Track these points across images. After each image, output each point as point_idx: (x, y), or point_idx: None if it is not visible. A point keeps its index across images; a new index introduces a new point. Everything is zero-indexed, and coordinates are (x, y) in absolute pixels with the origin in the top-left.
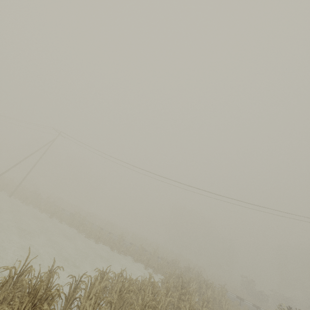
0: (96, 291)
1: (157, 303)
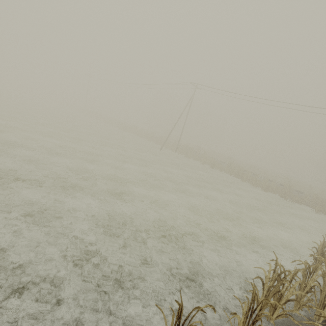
0: None
1: None
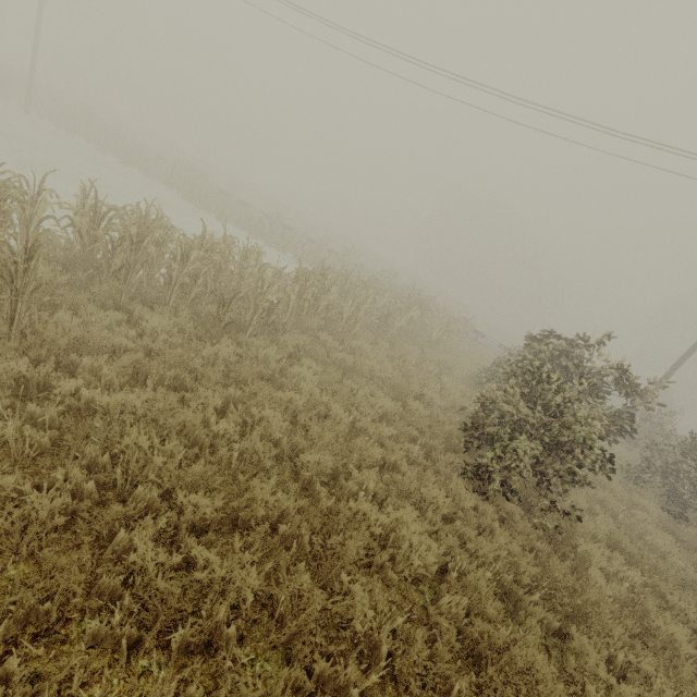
0: (80, 225)
1: (187, 251)
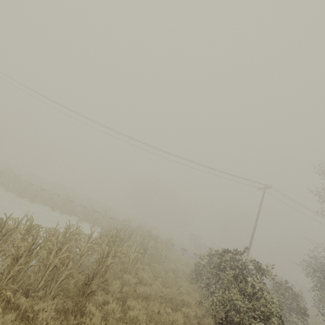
0: None
1: (61, 246)
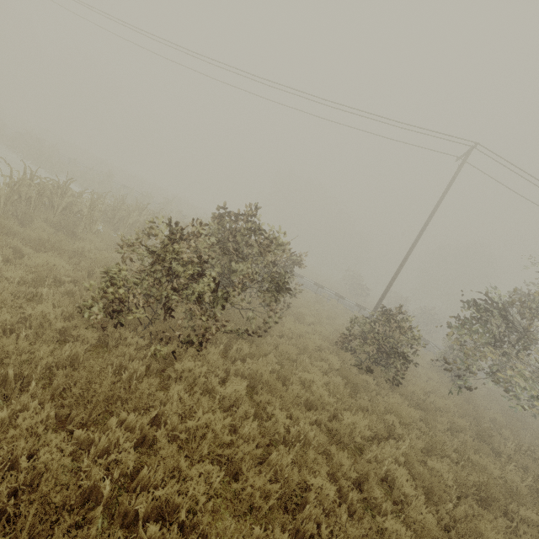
0: None
1: None
